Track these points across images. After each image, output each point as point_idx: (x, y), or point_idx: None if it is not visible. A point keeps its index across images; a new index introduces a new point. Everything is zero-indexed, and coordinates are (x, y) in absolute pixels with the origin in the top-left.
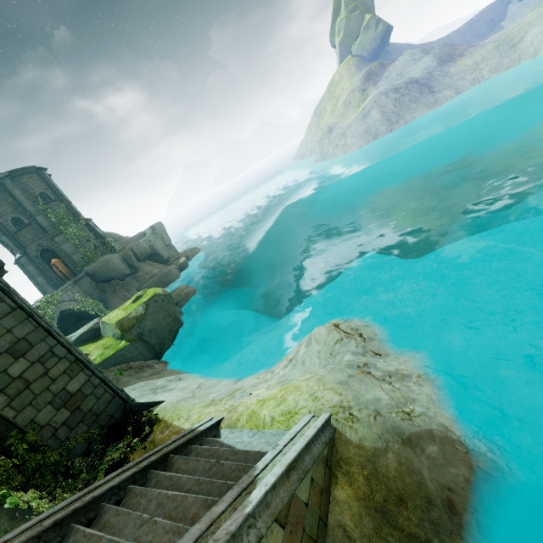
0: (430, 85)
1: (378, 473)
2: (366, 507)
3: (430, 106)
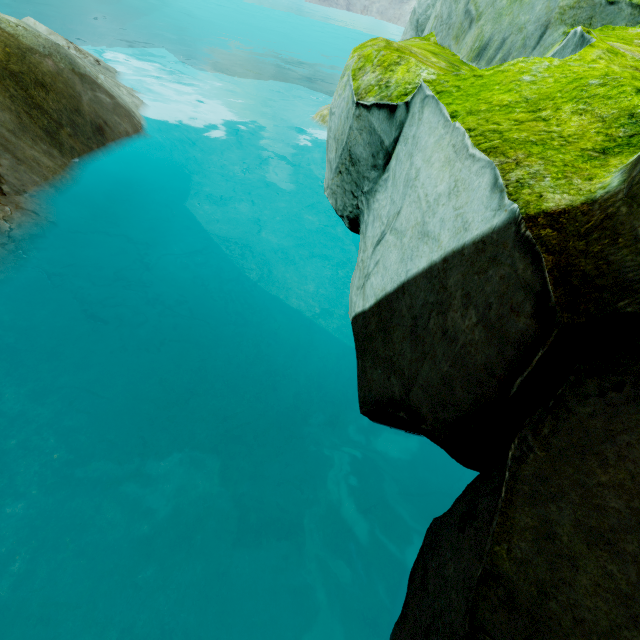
0: None
1: (26, 59)
2: None
3: None
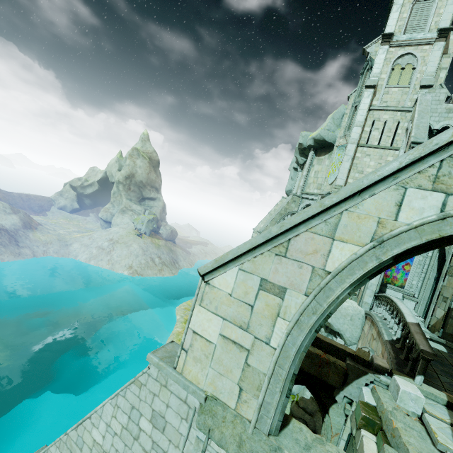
0: (17, 239)
1: None
2: None
3: (16, 255)
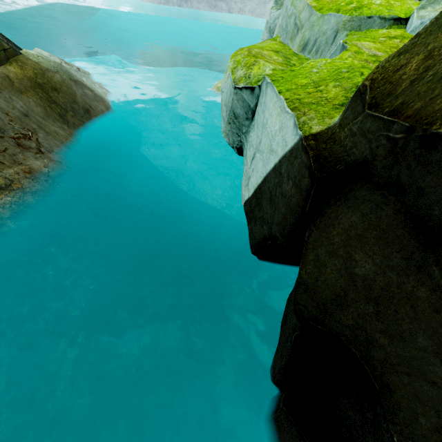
0: None
1: (45, 75)
2: (28, 79)
3: (211, 7)
